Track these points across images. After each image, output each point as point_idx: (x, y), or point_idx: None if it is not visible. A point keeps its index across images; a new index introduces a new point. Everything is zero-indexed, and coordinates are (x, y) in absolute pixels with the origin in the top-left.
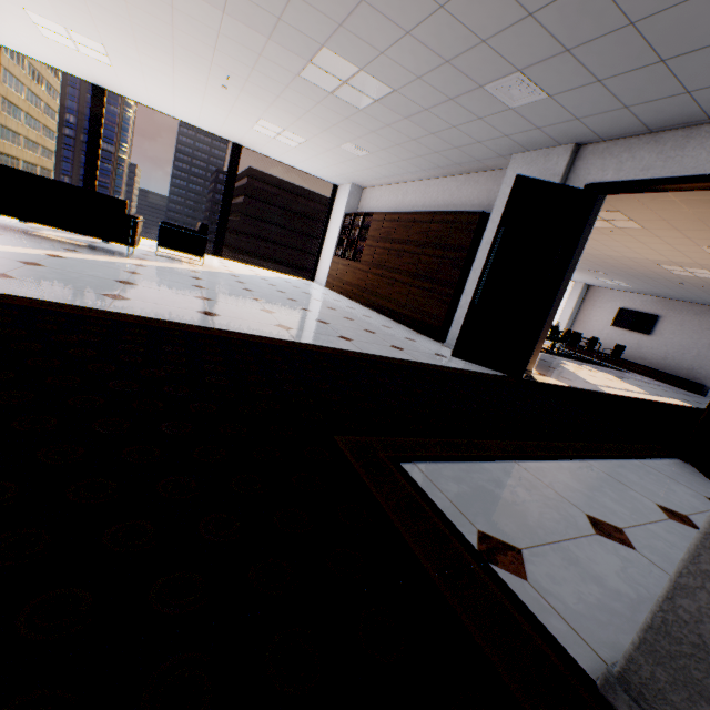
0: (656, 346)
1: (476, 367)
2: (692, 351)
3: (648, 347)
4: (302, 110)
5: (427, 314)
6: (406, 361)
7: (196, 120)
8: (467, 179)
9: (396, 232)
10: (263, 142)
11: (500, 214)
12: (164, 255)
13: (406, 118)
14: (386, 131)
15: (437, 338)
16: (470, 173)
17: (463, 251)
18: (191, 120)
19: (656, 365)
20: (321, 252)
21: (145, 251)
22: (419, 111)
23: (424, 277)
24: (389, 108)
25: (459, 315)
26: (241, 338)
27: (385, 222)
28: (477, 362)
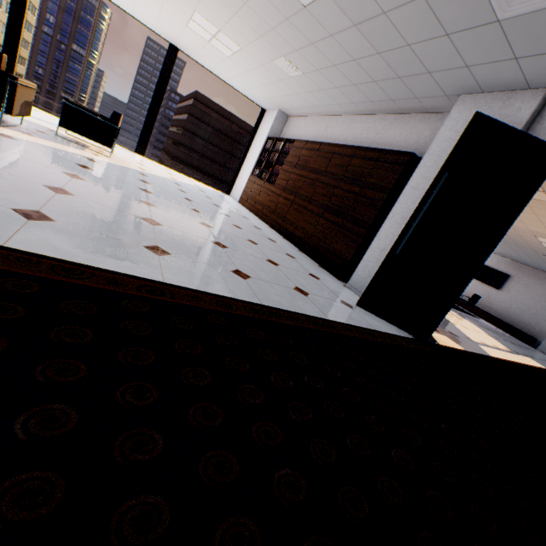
0: (502, 300)
1: (383, 324)
2: (532, 309)
3: (496, 299)
4: (239, 1)
5: (333, 249)
6: (313, 319)
7: (133, 7)
8: (396, 119)
9: (314, 161)
10: (198, 46)
11: (435, 159)
12: (69, 138)
13: (356, 25)
14: (327, 44)
15: (339, 277)
16: (401, 113)
17: (383, 191)
18: (128, 7)
19: (499, 315)
20: (240, 169)
21: (47, 129)
22: (375, 15)
23: (336, 211)
24: (340, 5)
25: (368, 258)
26: (39, 275)
27: (305, 150)
28: (384, 316)
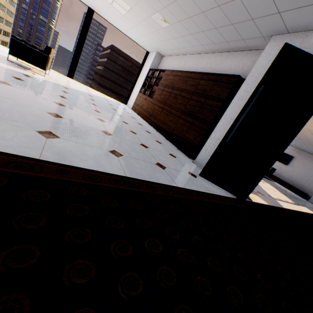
0: (288, 171)
1: (216, 188)
2: (306, 177)
3: (284, 171)
4: None
5: (186, 138)
6: (165, 187)
7: None
8: (229, 55)
9: (177, 83)
10: (105, 8)
11: (254, 79)
12: (18, 63)
13: None
14: (185, 0)
15: (190, 156)
16: (232, 51)
17: (219, 101)
18: None
19: (286, 180)
20: (133, 89)
21: (2, 56)
22: None
23: (189, 114)
24: None
25: (208, 144)
26: None
27: (171, 76)
28: (217, 183)
